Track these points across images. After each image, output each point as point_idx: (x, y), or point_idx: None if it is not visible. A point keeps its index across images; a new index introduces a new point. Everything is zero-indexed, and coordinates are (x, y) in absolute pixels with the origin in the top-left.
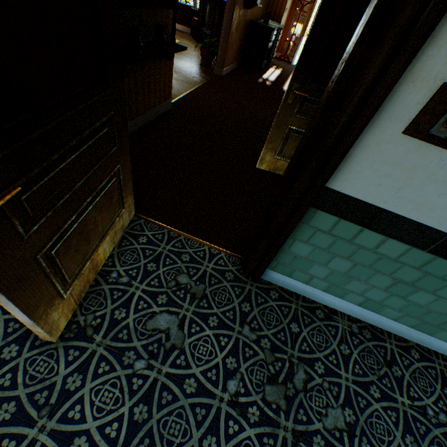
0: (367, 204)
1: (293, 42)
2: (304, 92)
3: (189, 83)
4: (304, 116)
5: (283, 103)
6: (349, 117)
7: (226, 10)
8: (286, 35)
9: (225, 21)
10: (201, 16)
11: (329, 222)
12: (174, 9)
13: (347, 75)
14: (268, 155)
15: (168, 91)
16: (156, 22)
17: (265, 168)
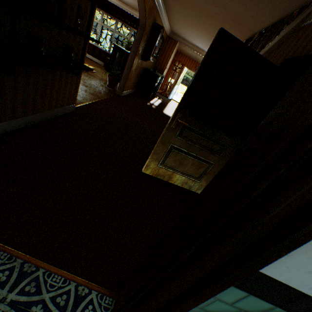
0: (287, 286)
1: (170, 86)
2: (185, 121)
3: (95, 95)
4: (183, 138)
5: (168, 126)
6: (305, 200)
7: (129, 57)
8: (166, 81)
9: (128, 63)
10: (112, 57)
11: (234, 294)
12: (83, 37)
13: (310, 140)
14: (153, 163)
15: (73, 97)
16: (68, 44)
17: (149, 173)
